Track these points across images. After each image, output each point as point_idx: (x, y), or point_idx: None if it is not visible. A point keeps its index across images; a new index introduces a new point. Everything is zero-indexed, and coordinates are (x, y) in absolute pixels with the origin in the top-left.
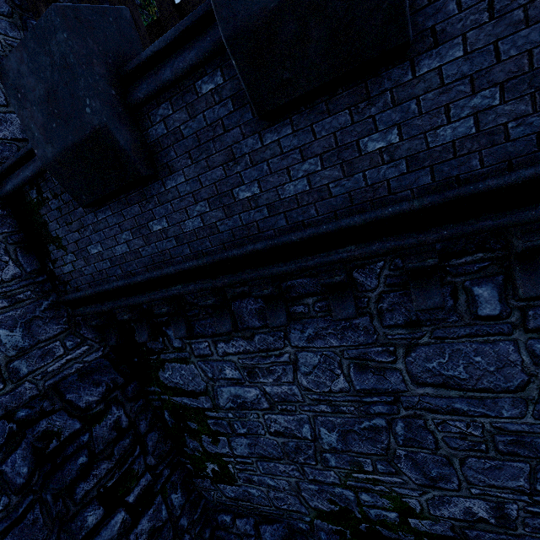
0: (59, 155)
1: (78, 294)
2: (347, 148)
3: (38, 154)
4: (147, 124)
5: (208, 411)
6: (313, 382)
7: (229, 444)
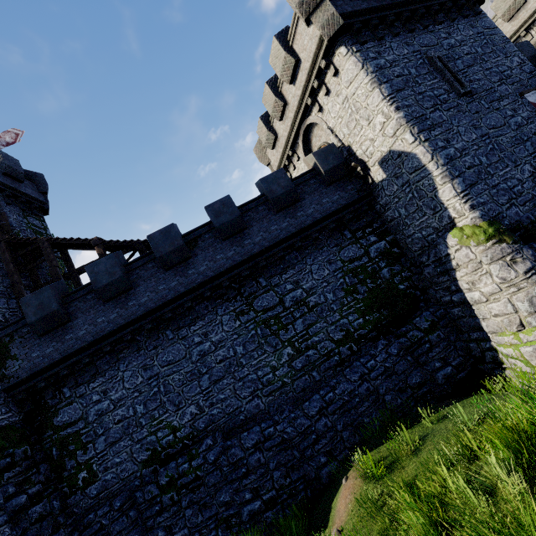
0: (37, 319)
1: (18, 379)
2: (125, 305)
3: (28, 320)
4: (70, 307)
5: (83, 429)
6: (131, 384)
7: (94, 447)
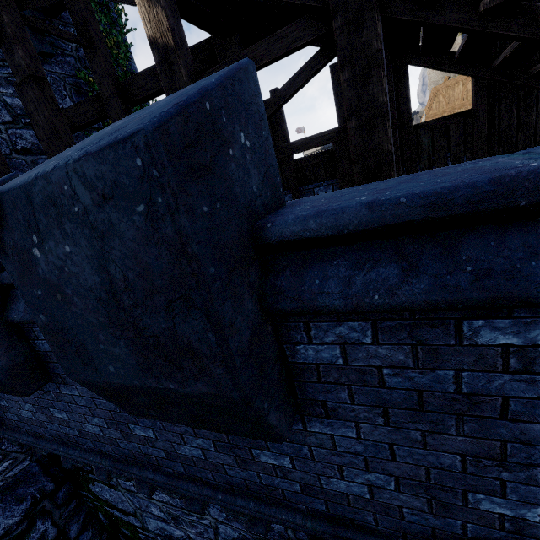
0: None
1: None
2: (239, 448)
3: None
4: (32, 335)
5: (139, 528)
6: None
7: None
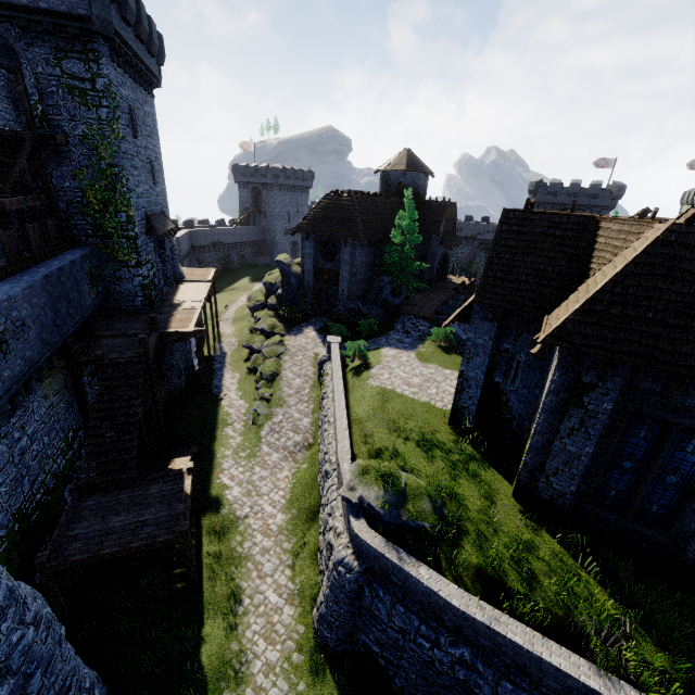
0: None
1: None
2: None
3: None
4: None
5: None
6: None
7: None
